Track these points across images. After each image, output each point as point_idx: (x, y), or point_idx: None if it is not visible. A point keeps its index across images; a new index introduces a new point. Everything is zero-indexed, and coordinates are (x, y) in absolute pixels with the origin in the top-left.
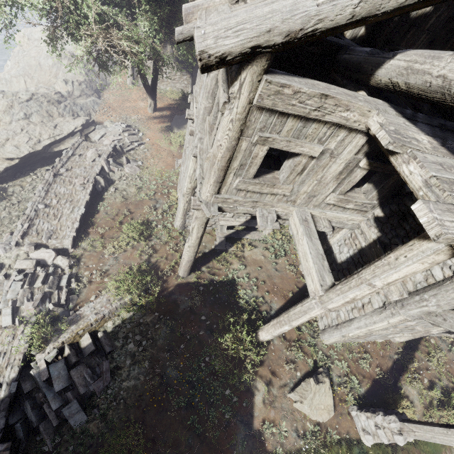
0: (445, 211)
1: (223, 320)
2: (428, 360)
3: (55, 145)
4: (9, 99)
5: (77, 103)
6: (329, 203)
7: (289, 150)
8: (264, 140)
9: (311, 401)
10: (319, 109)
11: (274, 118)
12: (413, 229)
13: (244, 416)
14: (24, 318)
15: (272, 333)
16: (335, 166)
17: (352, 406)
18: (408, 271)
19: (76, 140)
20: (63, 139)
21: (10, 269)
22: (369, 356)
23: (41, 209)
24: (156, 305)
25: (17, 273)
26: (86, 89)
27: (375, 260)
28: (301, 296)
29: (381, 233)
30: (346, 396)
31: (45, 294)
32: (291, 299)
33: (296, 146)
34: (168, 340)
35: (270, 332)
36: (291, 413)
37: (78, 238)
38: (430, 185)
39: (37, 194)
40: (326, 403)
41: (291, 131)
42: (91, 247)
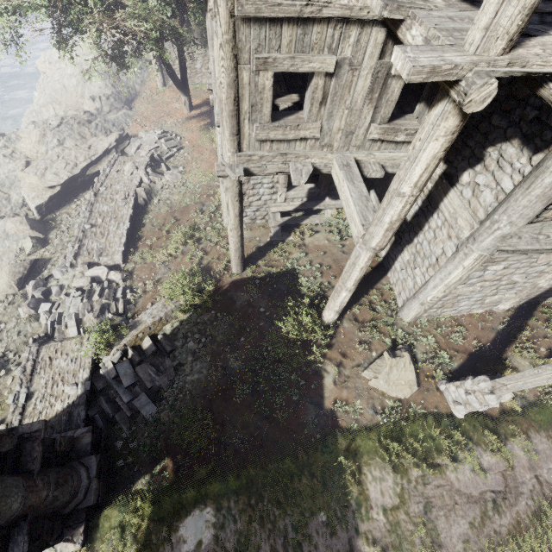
0: (427, 51)
1: (283, 309)
2: (547, 327)
3: (93, 166)
4: (41, 128)
5: (108, 120)
6: (374, 141)
7: (297, 70)
8: (264, 63)
9: (388, 376)
10: (311, 3)
11: (265, 30)
12: (478, 143)
13: (313, 397)
14: (88, 328)
15: (334, 308)
16: (360, 81)
17: (440, 380)
18: (427, 157)
19: (111, 157)
20: (99, 159)
21: (70, 289)
22: (463, 329)
23: (88, 230)
24: (212, 304)
25: (76, 291)
26: (115, 103)
27: (443, 199)
28: (375, 275)
29: (446, 164)
30: (433, 372)
31: (104, 305)
32: (363, 281)
33: (304, 62)
34: (227, 335)
35: (331, 307)
36: (366, 392)
37: (128, 253)
38: (429, 40)
39: (82, 215)
40: (407, 378)
41: (291, 44)
42: (142, 260)
